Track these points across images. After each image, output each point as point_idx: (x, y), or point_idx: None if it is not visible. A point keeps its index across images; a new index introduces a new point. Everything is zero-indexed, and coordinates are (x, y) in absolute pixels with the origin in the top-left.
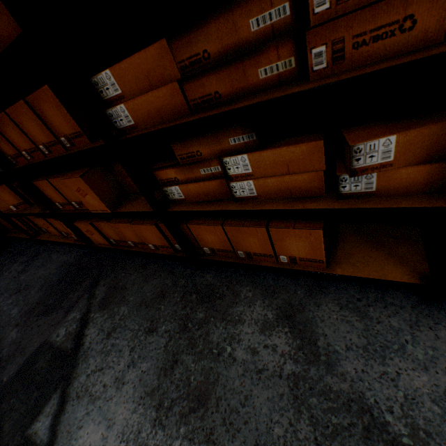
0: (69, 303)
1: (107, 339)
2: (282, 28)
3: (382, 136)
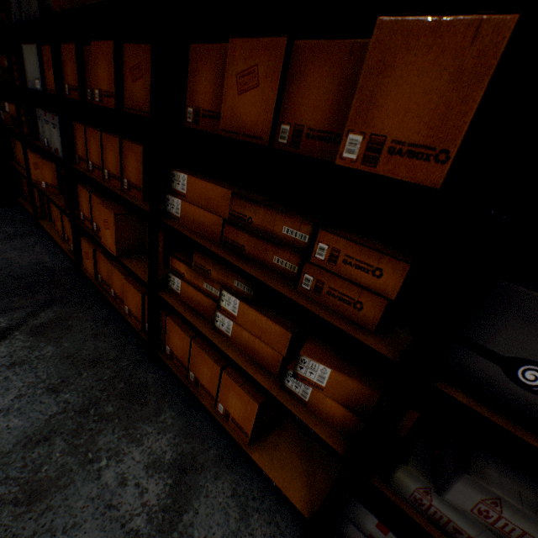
0: (8, 305)
1: (7, 368)
2: (300, 245)
3: (323, 363)
